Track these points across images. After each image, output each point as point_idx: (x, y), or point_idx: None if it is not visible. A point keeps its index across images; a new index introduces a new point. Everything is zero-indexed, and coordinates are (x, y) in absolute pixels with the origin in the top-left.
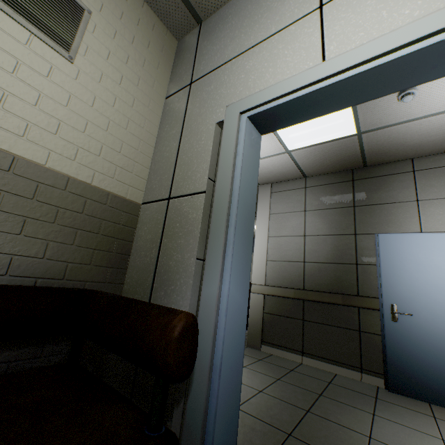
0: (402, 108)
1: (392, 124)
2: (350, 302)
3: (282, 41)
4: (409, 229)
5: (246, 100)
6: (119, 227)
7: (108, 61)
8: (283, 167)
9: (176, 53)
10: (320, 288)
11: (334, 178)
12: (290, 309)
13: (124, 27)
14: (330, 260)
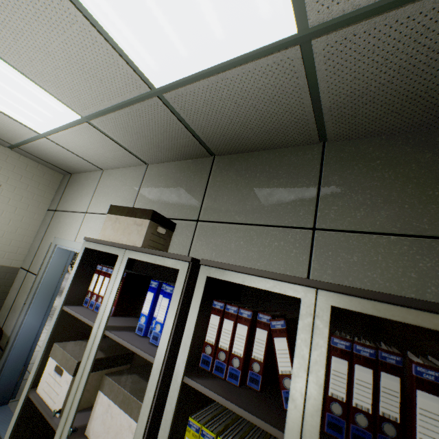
0: None
1: None
2: None
3: (76, 218)
4: None
5: (59, 239)
6: (4, 280)
7: (9, 204)
8: None
9: (60, 183)
10: None
11: None
12: None
13: (23, 183)
14: None
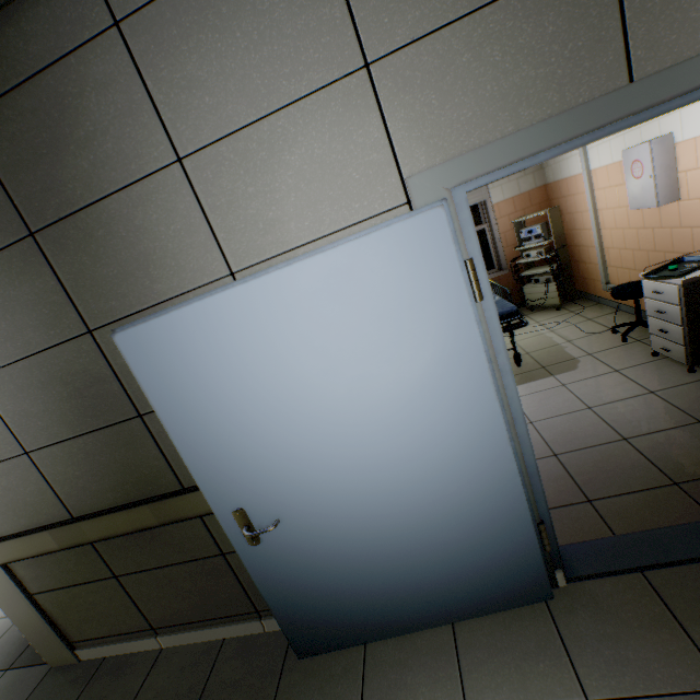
0: None
1: None
2: (173, 515)
3: None
4: (203, 271)
5: None
6: None
7: None
8: None
9: None
10: (105, 502)
11: None
12: (77, 567)
13: None
14: (80, 427)
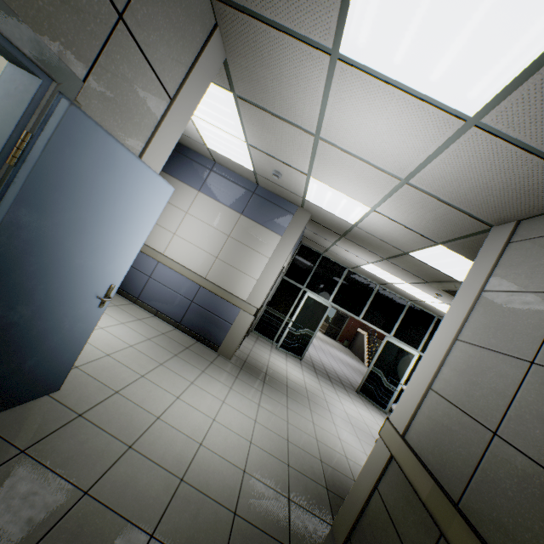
0: None
1: None
2: None
3: None
4: None
5: None
6: None
7: None
8: (502, 168)
9: None
10: (495, 539)
11: None
12: (411, 523)
13: None
14: None
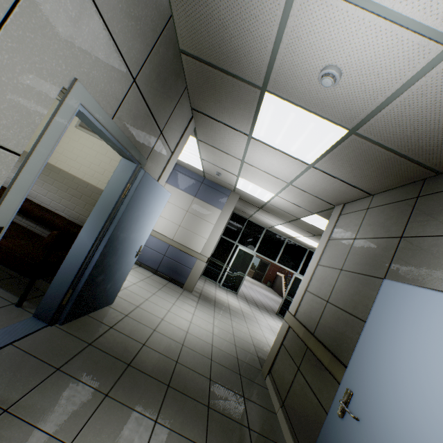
0: (355, 89)
1: (378, 109)
2: (332, 369)
3: None
4: None
5: None
6: None
7: None
8: (329, 183)
9: None
10: (324, 339)
11: (398, 194)
12: (296, 350)
13: None
14: (346, 307)
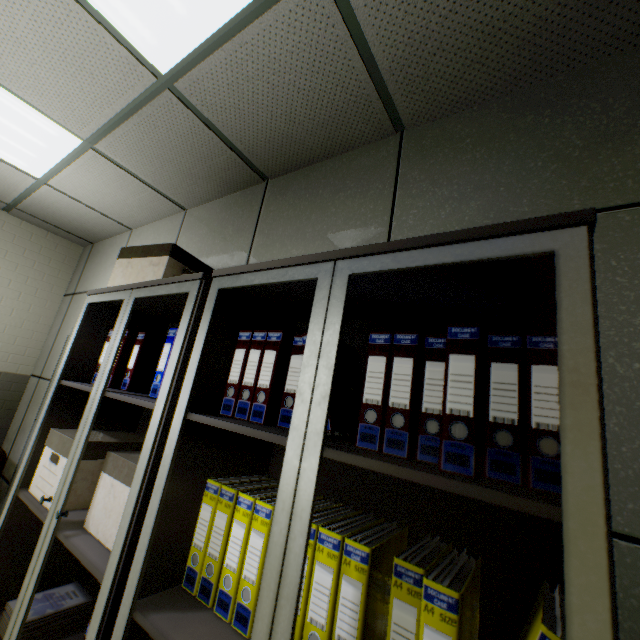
0: None
1: None
2: None
3: None
4: None
5: None
6: (10, 392)
7: (9, 287)
8: None
9: (80, 258)
10: None
11: None
12: None
13: (27, 258)
14: None
